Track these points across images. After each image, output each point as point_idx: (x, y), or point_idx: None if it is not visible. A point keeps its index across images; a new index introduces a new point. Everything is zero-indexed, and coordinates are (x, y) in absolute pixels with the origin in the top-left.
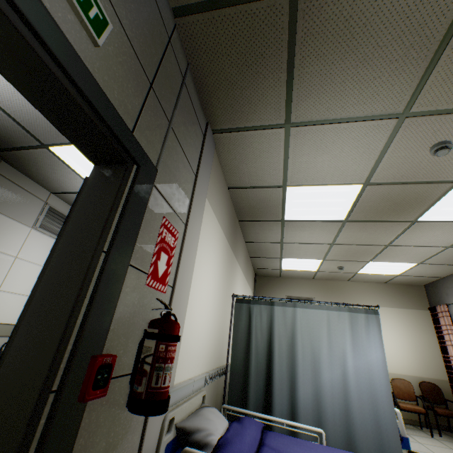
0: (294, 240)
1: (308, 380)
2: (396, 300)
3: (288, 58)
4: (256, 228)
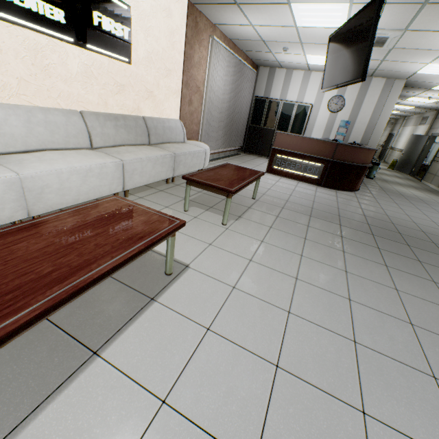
0: None
1: (430, 158)
2: None
3: None
4: None
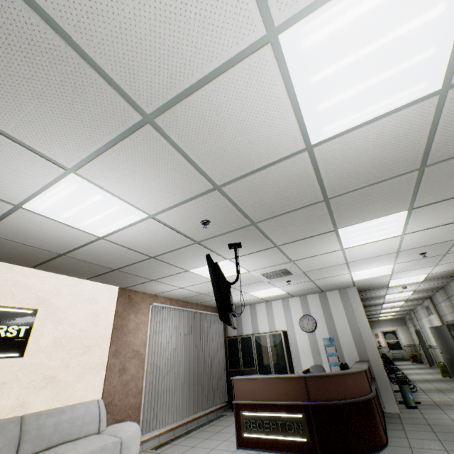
0: None
1: None
2: None
3: None
4: None
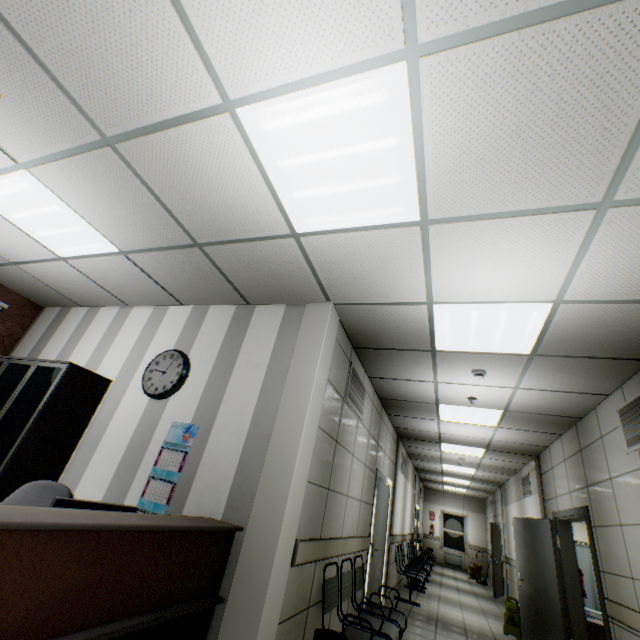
0: None
1: None
2: None
3: None
4: None
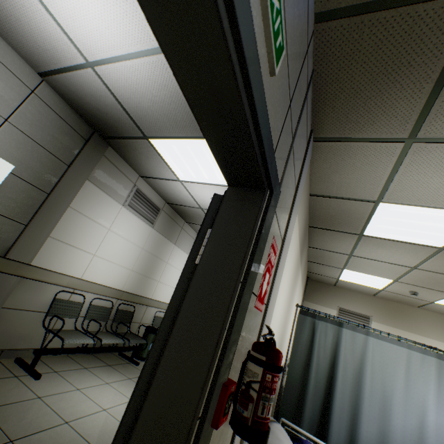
0: (367, 255)
1: (373, 418)
2: None
3: (443, 66)
4: (326, 236)
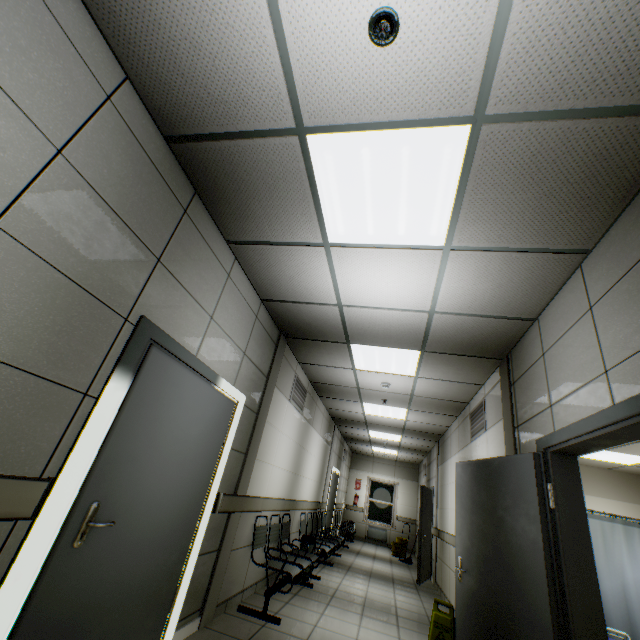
0: None
1: None
2: (621, 491)
3: None
4: None
